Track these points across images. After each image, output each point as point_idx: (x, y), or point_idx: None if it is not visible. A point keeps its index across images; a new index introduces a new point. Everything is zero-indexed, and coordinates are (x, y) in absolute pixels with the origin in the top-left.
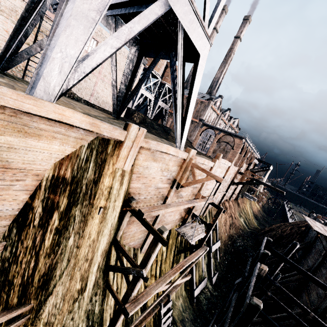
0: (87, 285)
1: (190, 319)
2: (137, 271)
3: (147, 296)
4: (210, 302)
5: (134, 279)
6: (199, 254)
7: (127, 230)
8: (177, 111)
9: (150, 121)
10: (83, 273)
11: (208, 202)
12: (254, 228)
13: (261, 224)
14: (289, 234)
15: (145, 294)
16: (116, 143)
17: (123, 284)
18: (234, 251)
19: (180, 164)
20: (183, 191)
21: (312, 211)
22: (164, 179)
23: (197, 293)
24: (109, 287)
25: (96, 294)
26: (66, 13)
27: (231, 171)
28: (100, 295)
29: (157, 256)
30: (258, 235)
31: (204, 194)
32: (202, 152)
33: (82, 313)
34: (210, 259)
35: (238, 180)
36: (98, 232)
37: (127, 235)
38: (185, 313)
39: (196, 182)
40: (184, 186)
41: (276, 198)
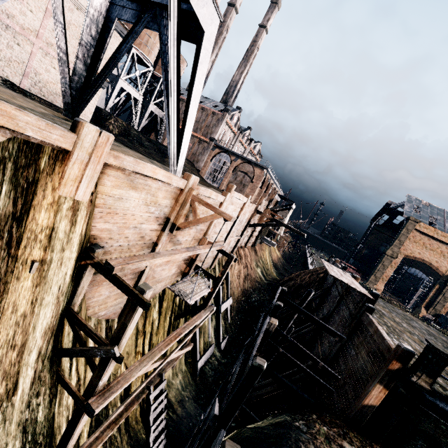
0: (18, 385)
1: (192, 396)
2: (105, 351)
3: (126, 381)
4: (217, 372)
5: (101, 362)
6: (202, 316)
7: (93, 294)
8: (170, 116)
9: (137, 134)
10: (8, 368)
11: (216, 249)
12: (273, 279)
13: (280, 274)
14: (308, 282)
15: (122, 379)
16: (56, 154)
17: (90, 372)
18: (248, 308)
19: (176, 196)
20: (182, 236)
21: (332, 255)
22: (151, 218)
23: (202, 364)
24: (61, 381)
25: (39, 394)
26: None
27: (247, 209)
28: (47, 395)
29: (145, 327)
30: (276, 286)
31: (211, 240)
32: (213, 185)
33: (11, 428)
34: (218, 321)
35: (256, 221)
36: (32, 301)
37: (94, 302)
38: (185, 391)
39: (198, 222)
40: (181, 228)
41: (296, 242)
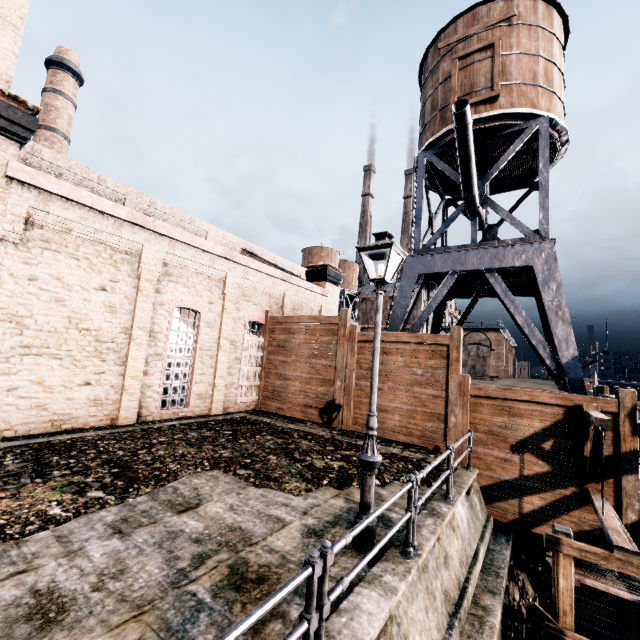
0: None
1: None
2: None
3: None
4: None
5: None
6: None
7: None
8: None
9: None
10: None
11: None
12: None
13: None
14: None
15: None
16: None
17: None
18: None
19: None
20: None
21: None
22: None
23: None
24: None
25: None
26: (560, 330)
27: None
28: None
29: None
30: None
31: None
32: None
33: None
34: None
35: None
36: None
37: None
38: None
39: None
40: None
41: None
